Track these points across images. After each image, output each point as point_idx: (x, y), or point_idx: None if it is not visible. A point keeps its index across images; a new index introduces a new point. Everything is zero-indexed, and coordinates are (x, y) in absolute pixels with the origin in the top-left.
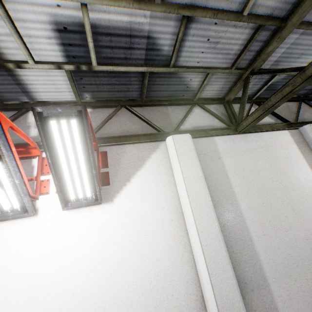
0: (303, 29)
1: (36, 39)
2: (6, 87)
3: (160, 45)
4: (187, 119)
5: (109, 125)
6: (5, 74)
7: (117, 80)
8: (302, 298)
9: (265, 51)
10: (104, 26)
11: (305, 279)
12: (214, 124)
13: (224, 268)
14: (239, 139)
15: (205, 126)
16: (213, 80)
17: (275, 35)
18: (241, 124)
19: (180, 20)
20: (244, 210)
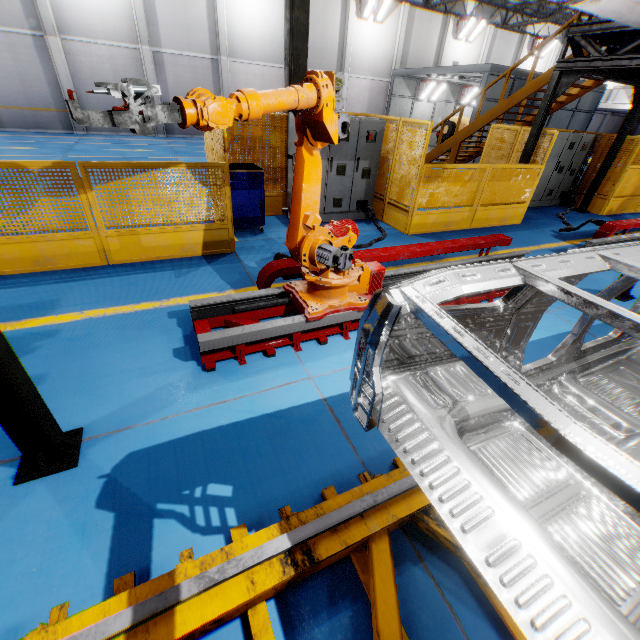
0: None
1: None
2: None
3: None
4: None
5: None
6: None
7: None
8: None
9: None
10: None
11: None
12: (419, 2)
13: (400, 55)
14: (424, 14)
15: (416, 2)
16: None
17: None
18: (428, 7)
19: None
20: (411, 44)
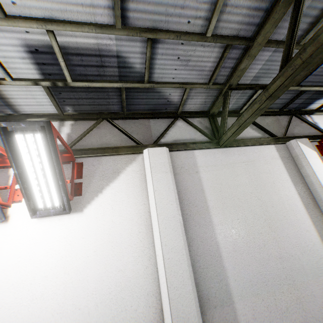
0: (274, 47)
1: (11, 59)
2: None
3: (131, 63)
4: (169, 132)
5: (89, 137)
6: None
7: (95, 95)
8: (269, 318)
9: (239, 68)
10: (73, 48)
11: (274, 299)
12: (196, 137)
13: (184, 283)
14: (220, 153)
15: (186, 139)
16: (194, 95)
17: (246, 53)
18: (222, 138)
19: (145, 41)
20: (216, 225)
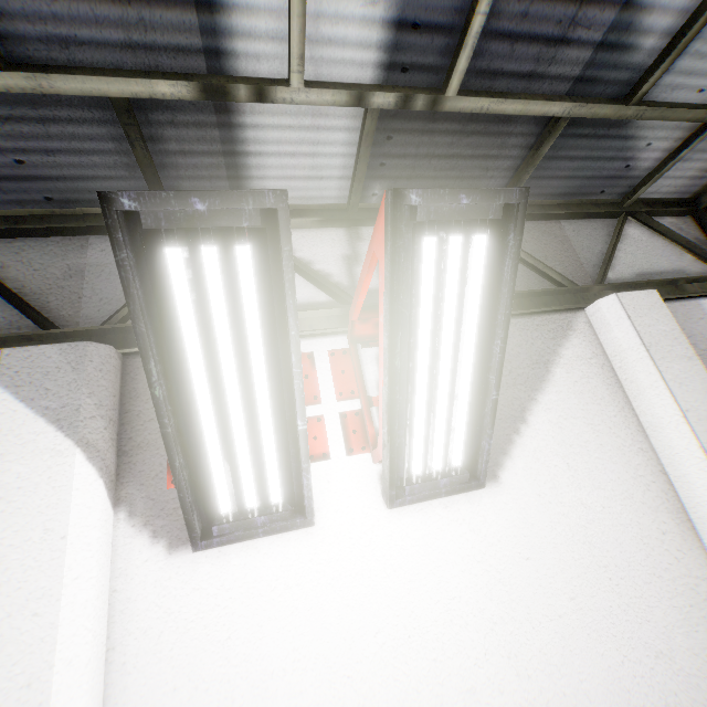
0: None
1: (336, 5)
2: (193, 164)
3: (640, 33)
4: (617, 253)
5: None
6: (206, 123)
7: (471, 145)
8: None
9: None
10: None
11: None
12: (684, 267)
13: None
14: None
15: (665, 272)
16: (699, 147)
17: None
18: None
19: None
20: None
